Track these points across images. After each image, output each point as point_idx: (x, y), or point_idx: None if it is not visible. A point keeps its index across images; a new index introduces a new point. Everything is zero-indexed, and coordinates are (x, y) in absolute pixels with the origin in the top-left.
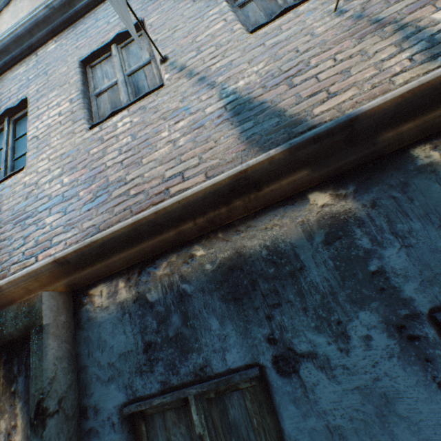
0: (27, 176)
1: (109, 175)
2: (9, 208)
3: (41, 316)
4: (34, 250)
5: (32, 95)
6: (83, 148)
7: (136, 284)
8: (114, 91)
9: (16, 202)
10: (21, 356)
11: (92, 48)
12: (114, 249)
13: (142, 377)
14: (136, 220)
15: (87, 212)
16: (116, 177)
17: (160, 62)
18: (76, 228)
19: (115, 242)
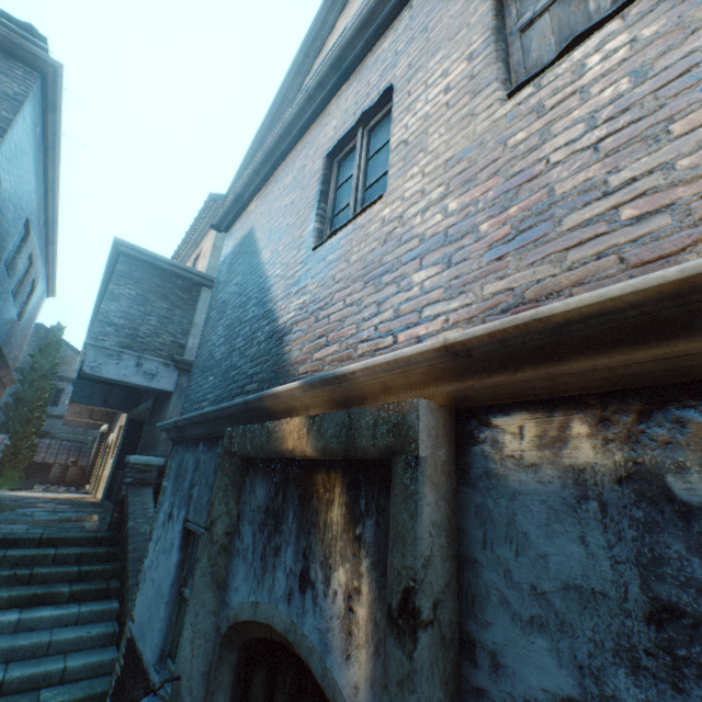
0: (386, 207)
1: (553, 182)
2: (359, 258)
3: (415, 440)
4: (390, 325)
5: (400, 77)
6: (491, 139)
7: (625, 440)
8: None
9: (368, 250)
10: (371, 488)
11: None
12: (580, 344)
13: (638, 680)
14: (698, 272)
15: (494, 263)
16: (573, 183)
17: None
18: (467, 293)
19: (595, 328)
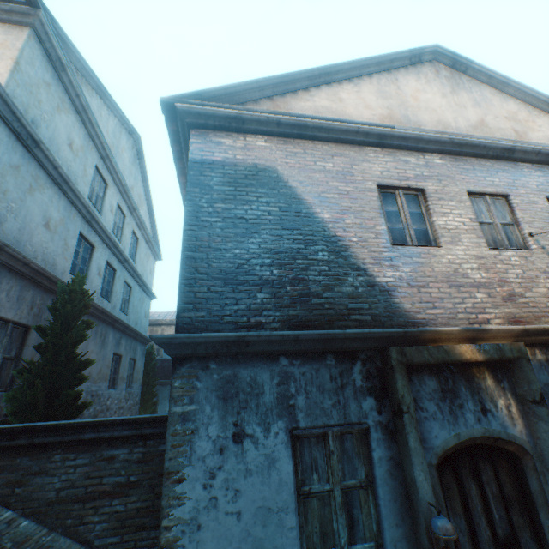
0: (448, 255)
1: (513, 287)
2: (440, 271)
3: (527, 354)
4: (472, 310)
5: (431, 191)
6: (490, 260)
7: (544, 353)
8: (491, 228)
9: (445, 270)
10: (500, 370)
11: (476, 189)
12: (542, 333)
13: None
14: None
15: (504, 303)
16: (517, 290)
17: (528, 234)
18: (499, 309)
19: None
